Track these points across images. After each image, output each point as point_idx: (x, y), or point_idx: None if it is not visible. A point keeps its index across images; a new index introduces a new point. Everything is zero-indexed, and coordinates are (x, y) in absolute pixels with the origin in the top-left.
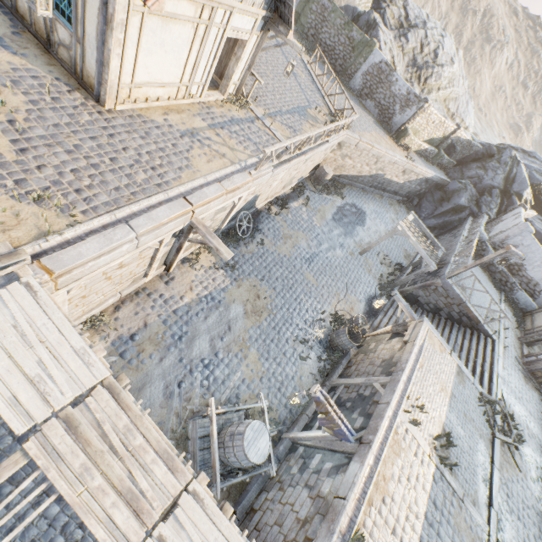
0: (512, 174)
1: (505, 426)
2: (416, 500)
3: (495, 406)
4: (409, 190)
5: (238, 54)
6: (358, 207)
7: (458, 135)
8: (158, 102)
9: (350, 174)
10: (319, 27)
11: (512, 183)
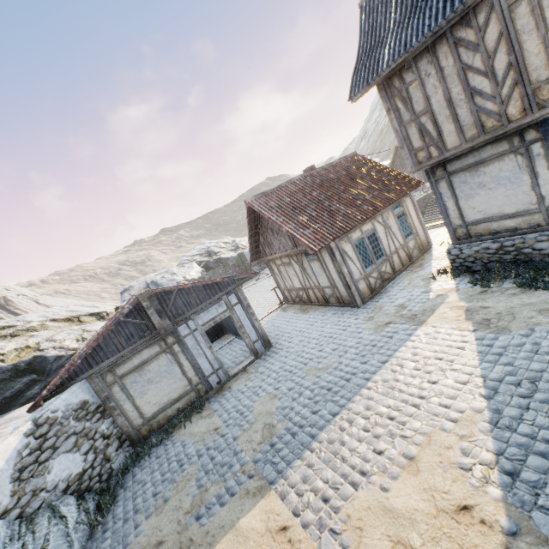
0: None
1: None
2: None
3: None
4: None
5: None
6: None
7: None
8: None
9: None
10: None
11: None
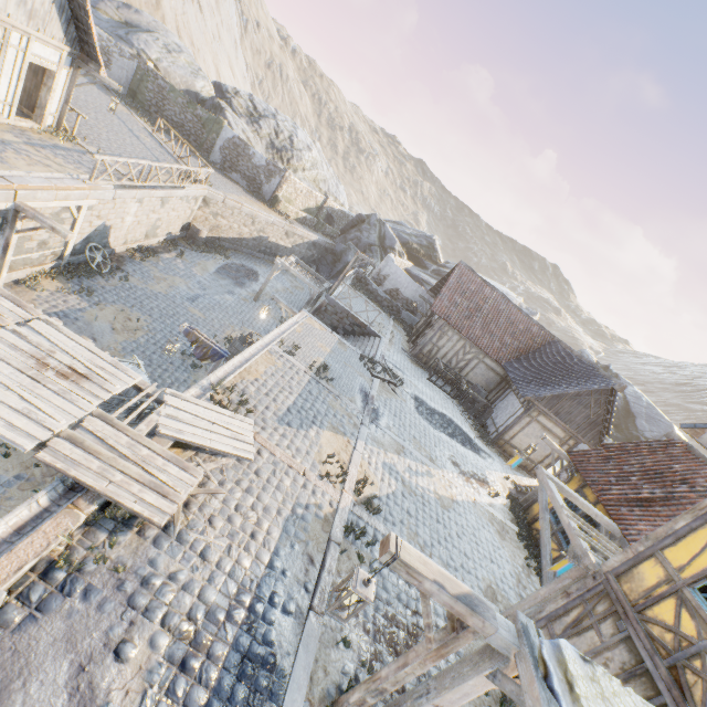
0: (383, 233)
1: (387, 376)
2: (290, 387)
3: (377, 365)
4: (302, 256)
5: (49, 85)
6: (248, 267)
7: (330, 205)
8: None
9: (230, 237)
10: (162, 105)
11: (385, 240)
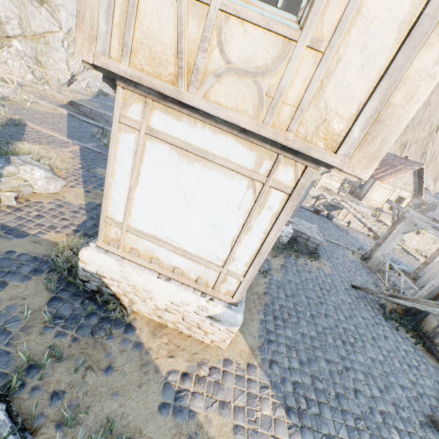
0: None
1: None
2: None
3: None
4: None
5: (402, 202)
6: None
7: None
8: (373, 205)
9: None
10: None
11: None
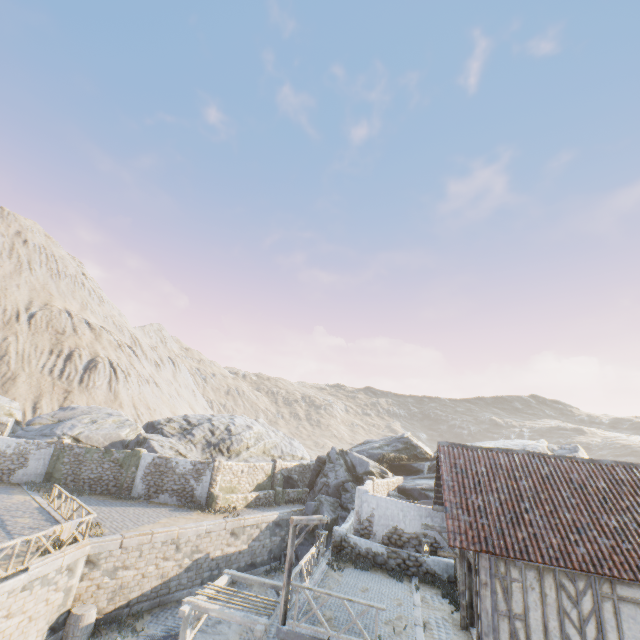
0: (349, 462)
1: None
2: None
3: None
4: (269, 549)
5: None
6: (177, 626)
7: (283, 466)
8: None
9: (148, 589)
10: (78, 470)
11: (355, 468)
